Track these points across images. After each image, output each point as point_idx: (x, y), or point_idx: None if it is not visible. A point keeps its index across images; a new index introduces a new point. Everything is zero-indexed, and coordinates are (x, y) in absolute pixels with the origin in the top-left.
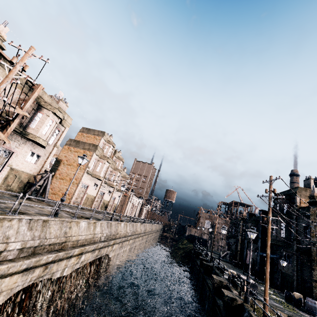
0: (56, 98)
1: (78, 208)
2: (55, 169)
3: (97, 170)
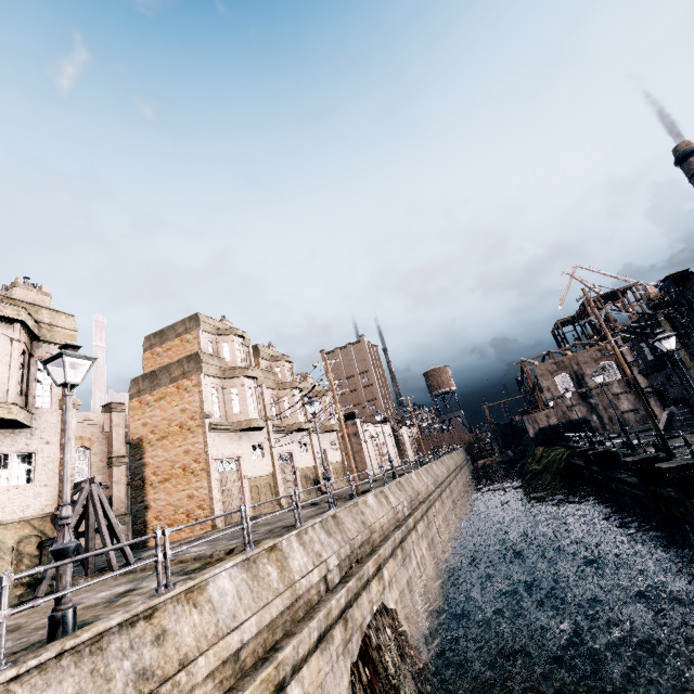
0: (5, 291)
1: (156, 545)
2: (138, 467)
3: (236, 409)
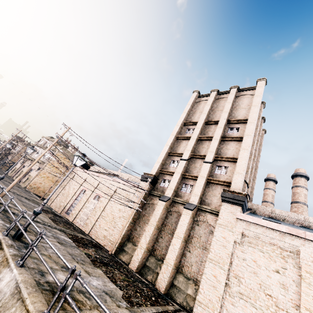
0: None
1: None
2: None
3: None
